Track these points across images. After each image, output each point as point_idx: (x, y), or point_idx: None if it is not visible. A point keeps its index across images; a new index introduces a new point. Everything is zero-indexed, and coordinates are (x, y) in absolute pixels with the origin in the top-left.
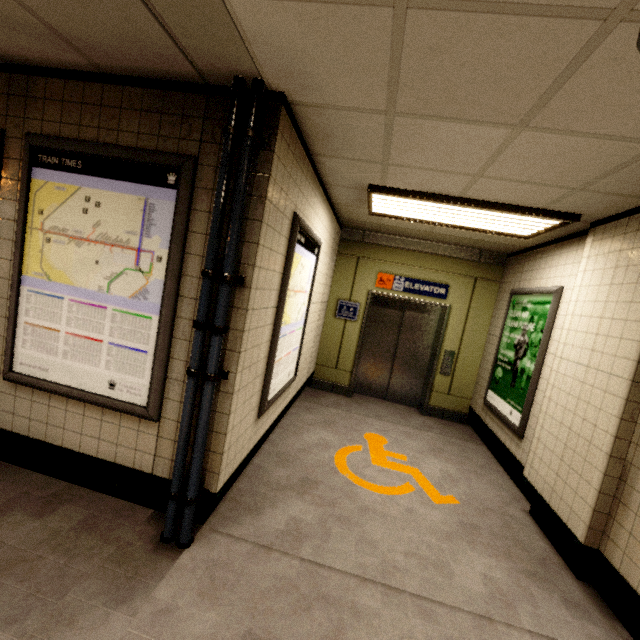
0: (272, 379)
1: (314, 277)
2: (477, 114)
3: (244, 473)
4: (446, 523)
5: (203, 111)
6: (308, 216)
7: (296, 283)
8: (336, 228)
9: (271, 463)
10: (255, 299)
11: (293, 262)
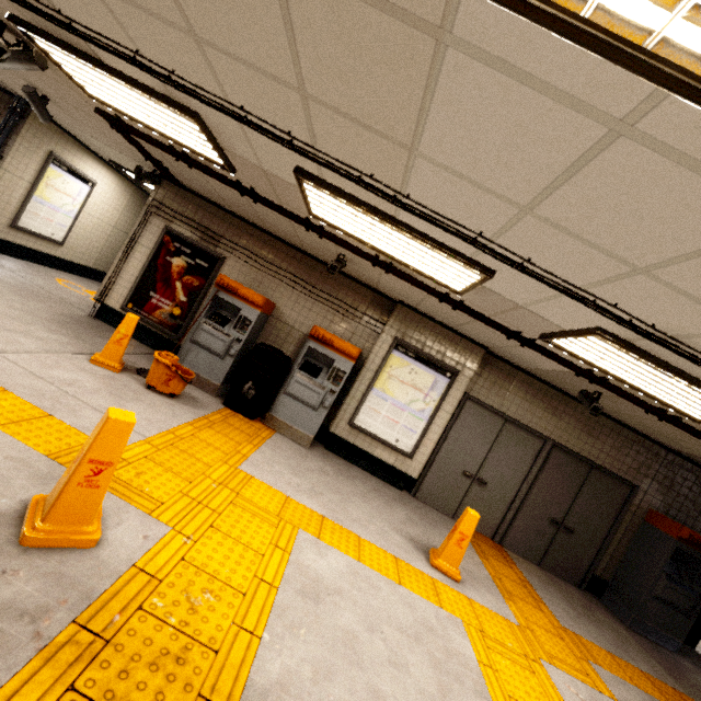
0: (27, 218)
1: (87, 198)
2: (87, 134)
3: (0, 254)
4: (81, 298)
5: (8, 101)
6: (74, 161)
7: (58, 186)
8: (137, 191)
9: (20, 262)
10: (9, 168)
11: (52, 173)
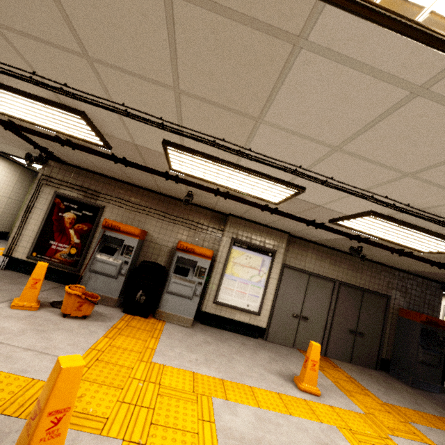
0: None
1: None
2: None
3: None
4: None
5: None
6: None
7: None
8: (24, 170)
9: None
10: None
11: None
